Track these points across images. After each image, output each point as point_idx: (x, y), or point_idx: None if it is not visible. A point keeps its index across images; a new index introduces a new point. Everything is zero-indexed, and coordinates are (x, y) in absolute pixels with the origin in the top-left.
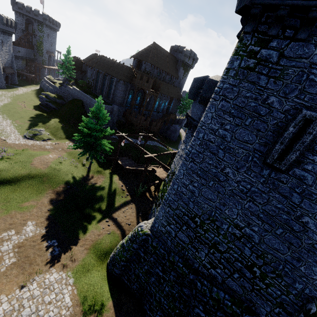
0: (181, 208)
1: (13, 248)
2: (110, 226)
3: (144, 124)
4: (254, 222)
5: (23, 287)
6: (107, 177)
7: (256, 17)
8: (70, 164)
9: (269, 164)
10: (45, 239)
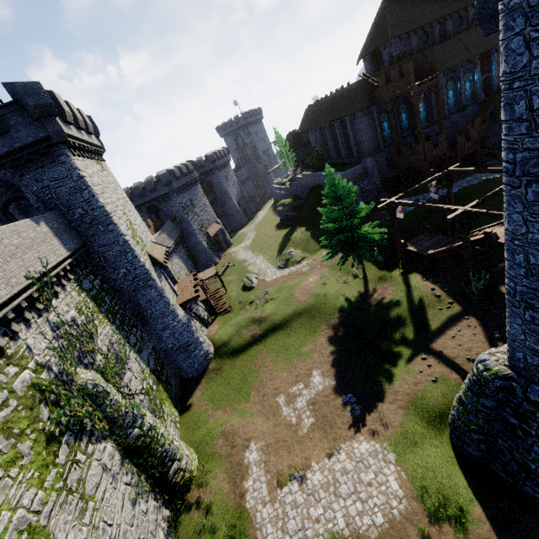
0: None
1: (307, 406)
2: (433, 367)
3: (436, 154)
4: None
5: (331, 456)
6: (398, 283)
7: None
8: (336, 281)
9: None
10: (338, 393)
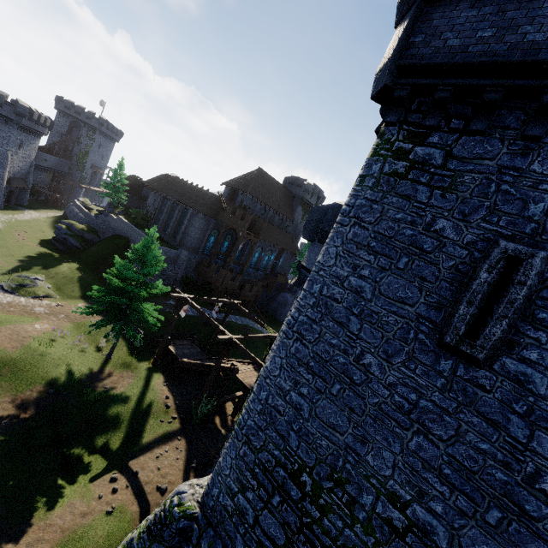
0: (271, 448)
1: None
2: (118, 492)
3: (230, 286)
4: (433, 489)
5: None
6: (140, 377)
7: (403, 102)
8: (72, 344)
9: (451, 347)
10: None
